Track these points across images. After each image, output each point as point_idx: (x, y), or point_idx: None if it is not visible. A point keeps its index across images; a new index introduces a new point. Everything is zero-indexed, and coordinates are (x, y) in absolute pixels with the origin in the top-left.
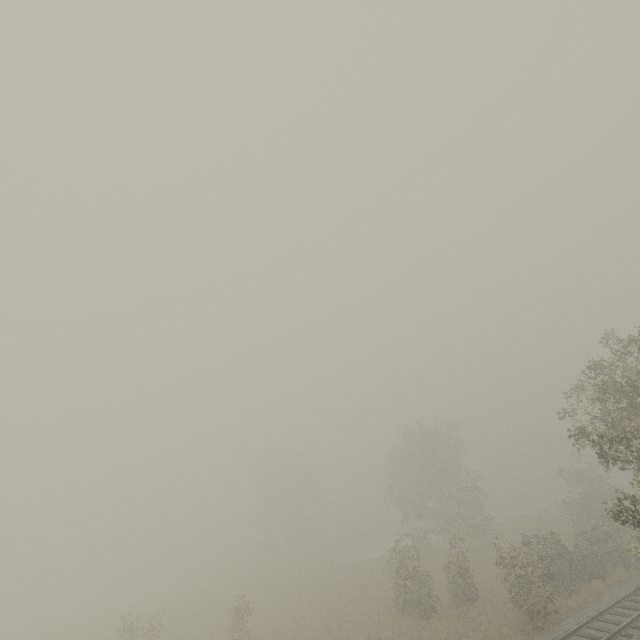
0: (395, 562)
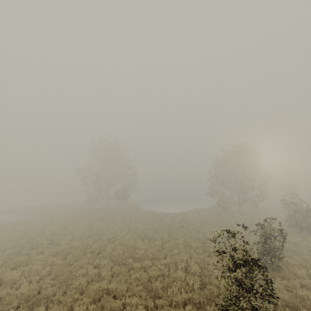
0: (287, 209)
